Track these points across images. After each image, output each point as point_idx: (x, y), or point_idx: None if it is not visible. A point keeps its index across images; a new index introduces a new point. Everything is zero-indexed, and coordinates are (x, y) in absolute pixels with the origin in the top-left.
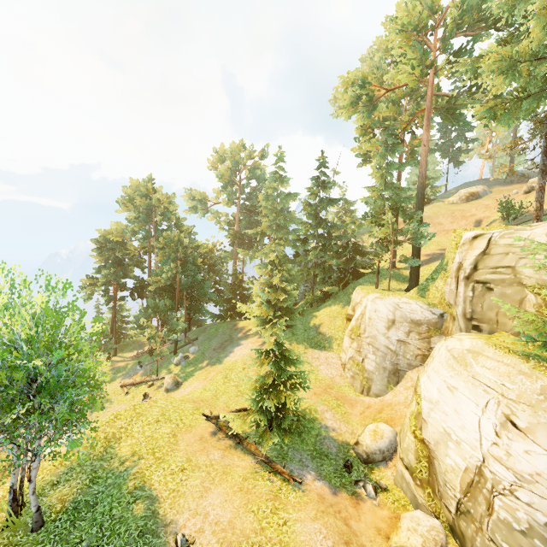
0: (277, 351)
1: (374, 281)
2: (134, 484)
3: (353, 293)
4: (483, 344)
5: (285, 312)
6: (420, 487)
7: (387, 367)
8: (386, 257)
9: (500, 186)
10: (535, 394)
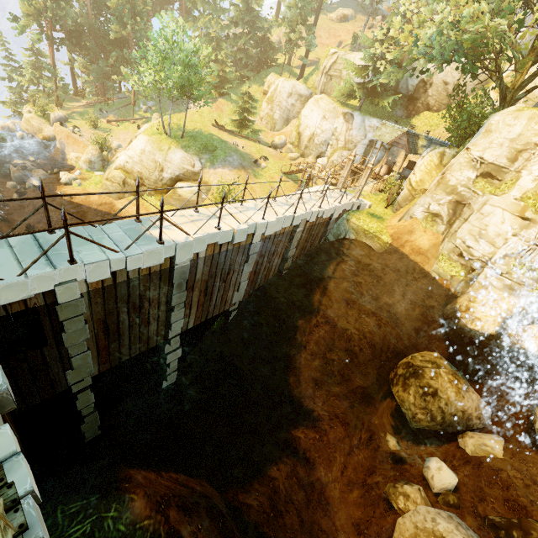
0: (247, 95)
1: (279, 72)
2: (207, 133)
3: (268, 77)
4: (324, 96)
5: (226, 82)
6: (294, 148)
7: (284, 117)
8: (283, 56)
9: (361, 15)
10: (332, 109)
